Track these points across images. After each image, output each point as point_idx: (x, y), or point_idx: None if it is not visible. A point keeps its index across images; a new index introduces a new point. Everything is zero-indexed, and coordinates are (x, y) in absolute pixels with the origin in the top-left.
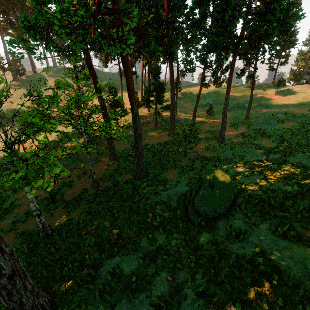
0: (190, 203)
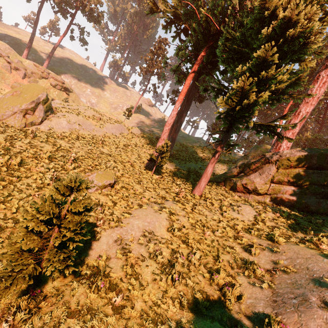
0: None
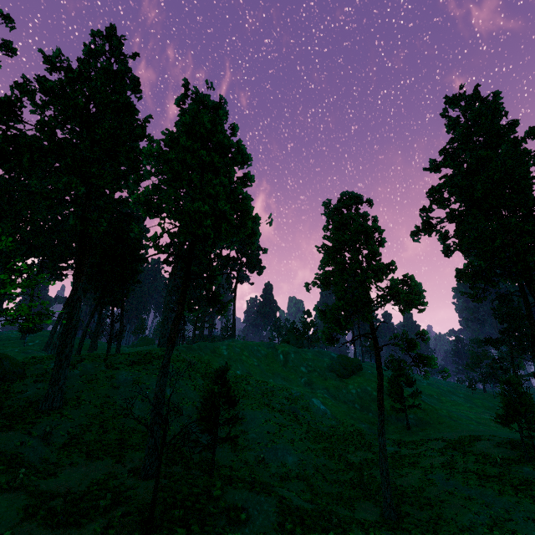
0: (4, 372)
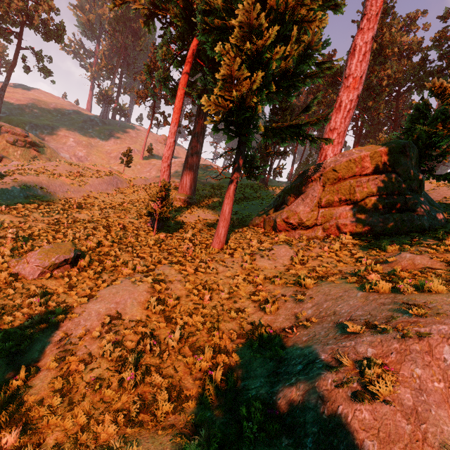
0: None
